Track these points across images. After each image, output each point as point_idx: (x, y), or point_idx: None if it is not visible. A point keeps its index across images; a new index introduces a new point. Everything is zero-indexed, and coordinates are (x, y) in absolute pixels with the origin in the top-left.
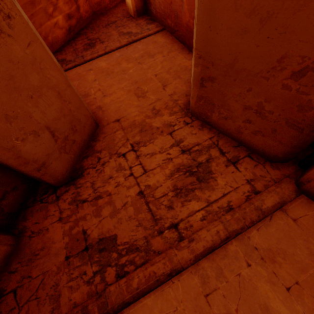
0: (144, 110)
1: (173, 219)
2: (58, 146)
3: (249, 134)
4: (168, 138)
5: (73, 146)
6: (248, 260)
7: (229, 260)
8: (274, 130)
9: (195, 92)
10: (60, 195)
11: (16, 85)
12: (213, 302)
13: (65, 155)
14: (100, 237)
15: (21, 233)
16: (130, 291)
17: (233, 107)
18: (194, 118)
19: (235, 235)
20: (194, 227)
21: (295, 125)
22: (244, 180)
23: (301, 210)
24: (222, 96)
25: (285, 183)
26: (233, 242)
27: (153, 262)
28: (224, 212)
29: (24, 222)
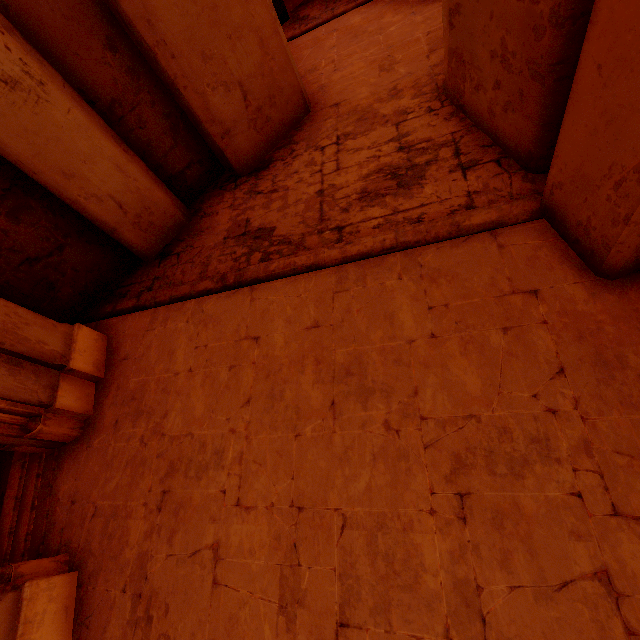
0: (379, 91)
1: (342, 222)
2: (248, 116)
3: (501, 114)
4: (390, 130)
5: (267, 126)
6: (402, 274)
7: (381, 270)
8: (521, 93)
9: (445, 44)
10: (239, 185)
11: (218, 18)
12: (339, 299)
13: (254, 134)
14: (260, 227)
15: (196, 213)
16: (266, 272)
17: (482, 60)
18: (447, 103)
19: (404, 247)
20: (360, 234)
21: (537, 73)
22: (463, 192)
23: (523, 237)
24: (470, 40)
25: (525, 200)
26: (397, 254)
27: (298, 255)
28: (408, 224)
29: (201, 204)
